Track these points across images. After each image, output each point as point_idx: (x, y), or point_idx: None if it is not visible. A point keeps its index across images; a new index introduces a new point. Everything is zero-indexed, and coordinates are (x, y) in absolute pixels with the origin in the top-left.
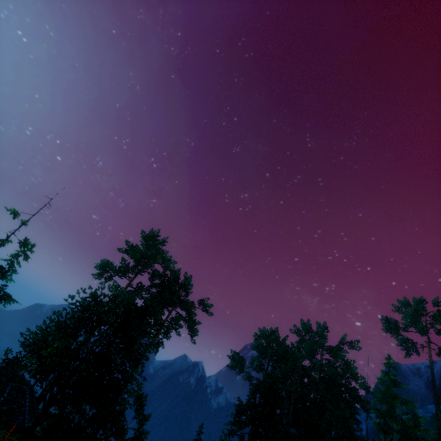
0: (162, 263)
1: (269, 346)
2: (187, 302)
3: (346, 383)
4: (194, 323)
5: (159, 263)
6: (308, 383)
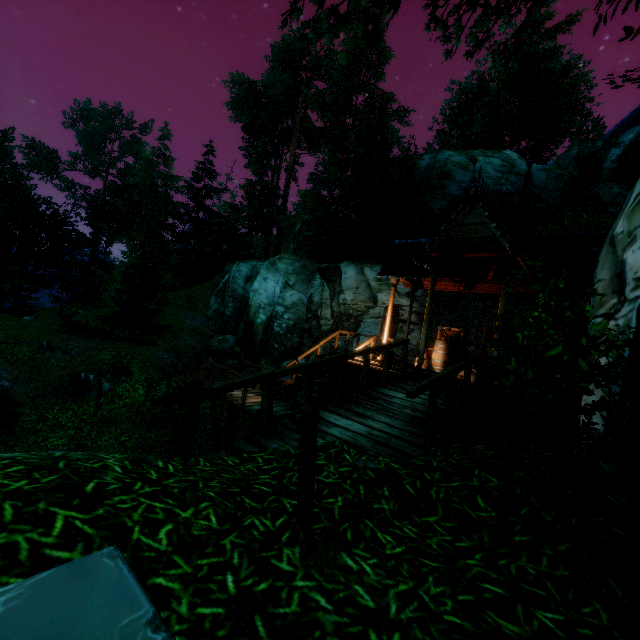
0: None
1: None
2: None
3: None
4: None
5: None
6: None
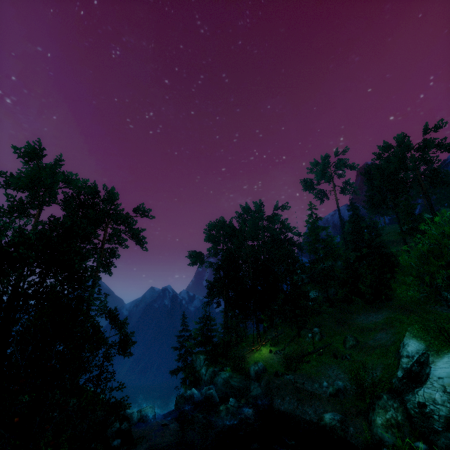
0: (68, 185)
1: (220, 234)
2: (120, 212)
3: (284, 237)
4: (138, 232)
5: (65, 186)
6: (258, 244)
